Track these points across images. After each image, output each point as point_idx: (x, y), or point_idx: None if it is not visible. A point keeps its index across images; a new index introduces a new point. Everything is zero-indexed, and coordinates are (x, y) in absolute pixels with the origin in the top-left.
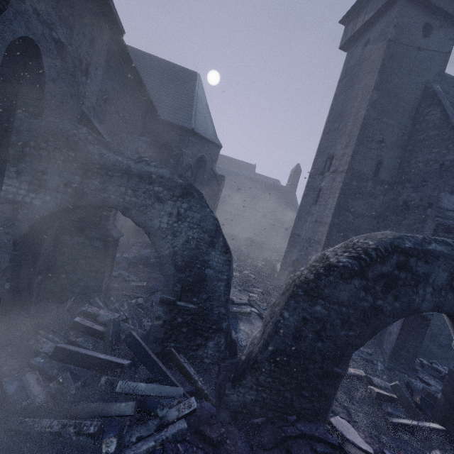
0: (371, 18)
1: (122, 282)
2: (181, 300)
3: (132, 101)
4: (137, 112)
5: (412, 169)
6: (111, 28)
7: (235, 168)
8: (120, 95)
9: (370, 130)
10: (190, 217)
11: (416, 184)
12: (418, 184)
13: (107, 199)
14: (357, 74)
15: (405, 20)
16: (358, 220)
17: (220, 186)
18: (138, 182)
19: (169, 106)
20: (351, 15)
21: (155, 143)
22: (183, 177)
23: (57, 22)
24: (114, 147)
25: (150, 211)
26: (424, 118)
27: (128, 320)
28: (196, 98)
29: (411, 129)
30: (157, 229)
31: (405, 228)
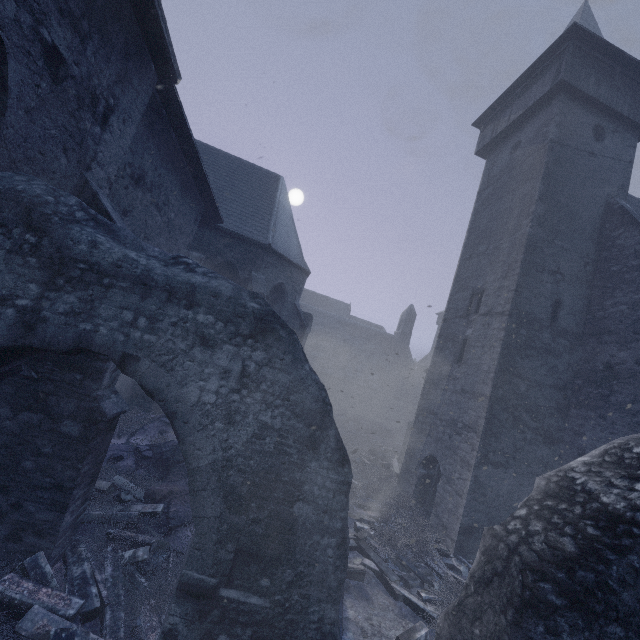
0: (519, 118)
1: (115, 503)
2: (232, 584)
3: (182, 195)
4: (188, 212)
5: (610, 315)
6: (160, 68)
7: (323, 307)
8: (165, 181)
9: (539, 254)
10: (268, 381)
11: (623, 338)
12: (626, 338)
13: (90, 335)
14: (506, 183)
15: (569, 119)
16: (534, 391)
17: (306, 329)
18: (164, 302)
19: (238, 212)
20: (488, 117)
21: (212, 262)
22: (259, 298)
23: (55, 15)
24: (128, 236)
25: (181, 365)
26: (614, 243)
27: (104, 609)
28: (277, 206)
29: (596, 257)
30: (193, 405)
31: (618, 409)
